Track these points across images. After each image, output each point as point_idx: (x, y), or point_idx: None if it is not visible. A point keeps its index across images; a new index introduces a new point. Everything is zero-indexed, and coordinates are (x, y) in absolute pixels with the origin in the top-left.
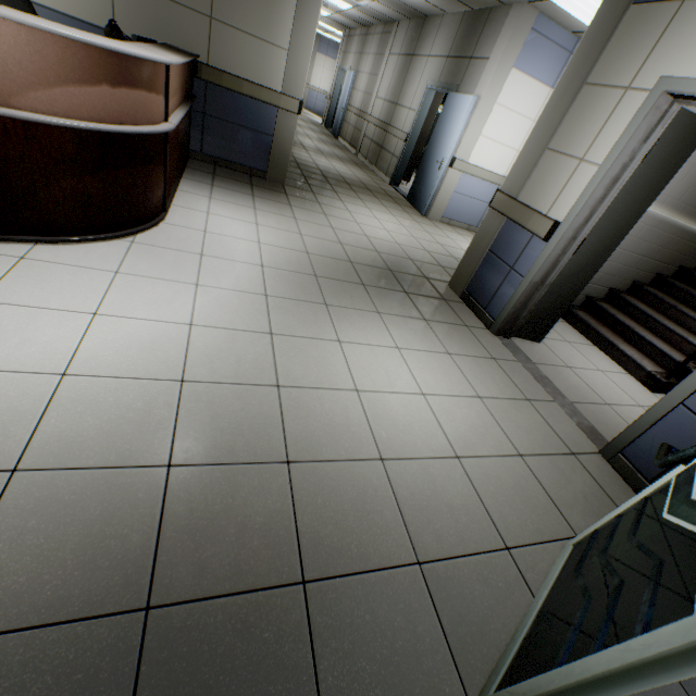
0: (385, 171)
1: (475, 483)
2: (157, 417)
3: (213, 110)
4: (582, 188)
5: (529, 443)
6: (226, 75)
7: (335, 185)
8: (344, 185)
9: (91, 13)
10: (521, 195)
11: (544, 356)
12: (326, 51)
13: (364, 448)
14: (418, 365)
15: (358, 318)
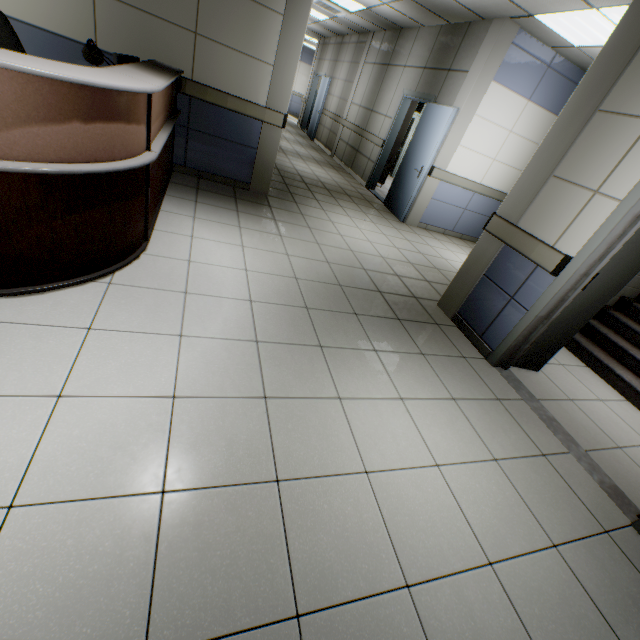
0: (361, 174)
1: (517, 605)
2: (129, 563)
3: (197, 124)
4: (597, 223)
5: (558, 523)
6: (211, 90)
7: (316, 192)
8: (324, 191)
9: (72, 28)
10: (521, 221)
11: (544, 387)
12: (301, 57)
13: (385, 570)
14: (425, 422)
15: (355, 361)
